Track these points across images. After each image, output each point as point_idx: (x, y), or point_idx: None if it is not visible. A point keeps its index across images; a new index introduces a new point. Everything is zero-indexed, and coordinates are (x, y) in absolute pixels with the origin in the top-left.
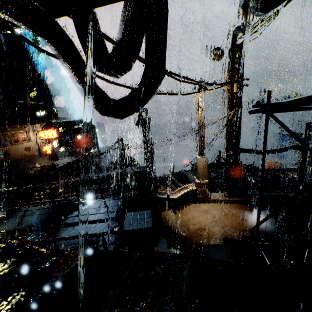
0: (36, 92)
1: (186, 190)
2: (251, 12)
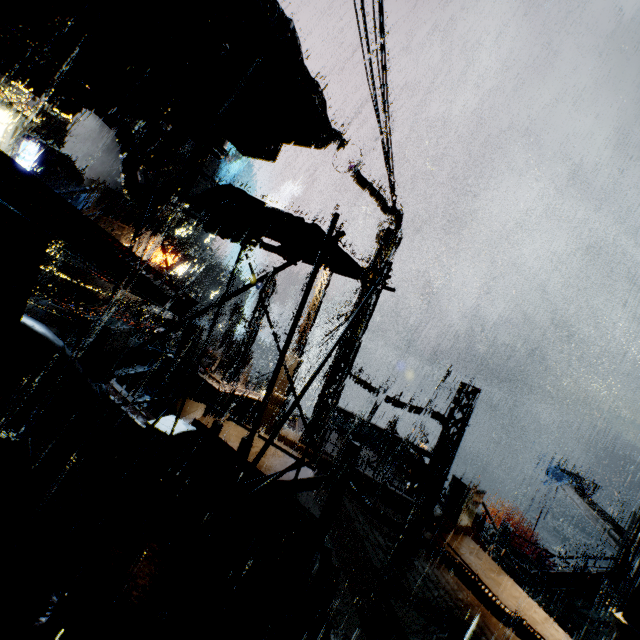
0: None
1: (247, 395)
2: (370, 190)
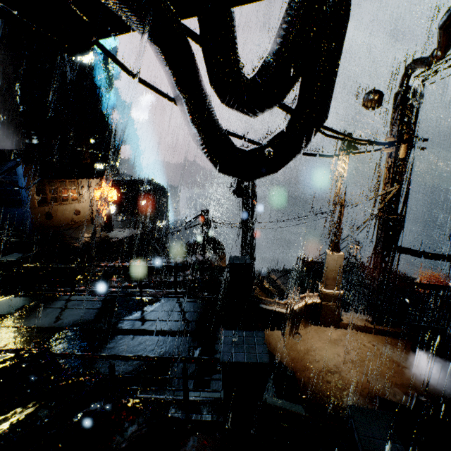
0: (98, 138)
1: (305, 303)
2: None
